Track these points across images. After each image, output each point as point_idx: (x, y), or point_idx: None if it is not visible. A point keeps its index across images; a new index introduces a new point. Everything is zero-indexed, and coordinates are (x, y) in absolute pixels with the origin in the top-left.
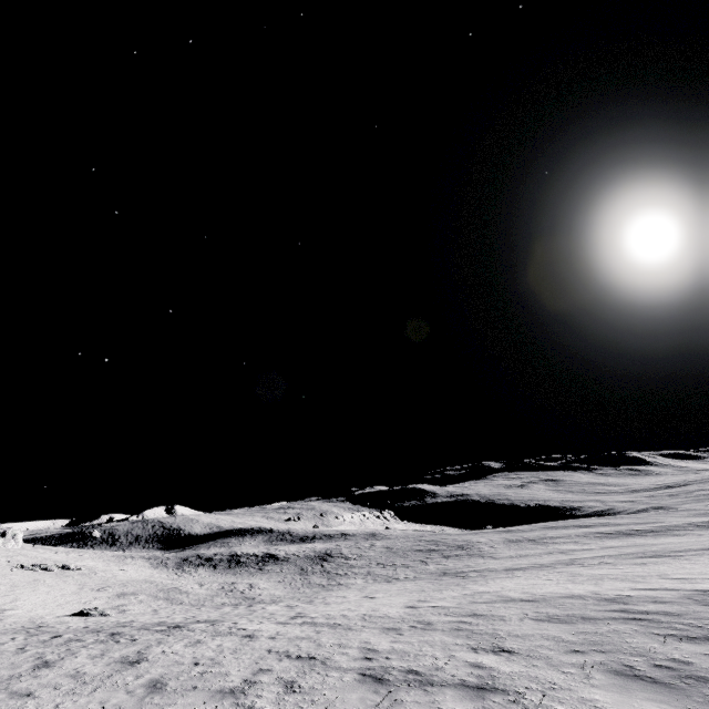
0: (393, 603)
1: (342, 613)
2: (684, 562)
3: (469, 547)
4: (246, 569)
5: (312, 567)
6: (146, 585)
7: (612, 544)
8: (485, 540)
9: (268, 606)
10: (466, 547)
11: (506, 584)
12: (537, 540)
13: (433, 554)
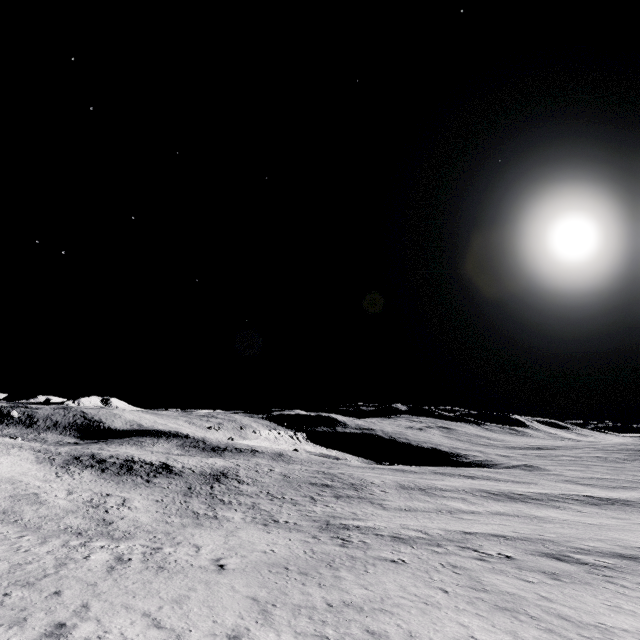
0: (227, 606)
1: (128, 635)
2: (608, 586)
3: (362, 488)
4: (133, 479)
5: (201, 487)
6: (2, 486)
7: (497, 508)
8: (379, 481)
9: (101, 550)
10: (359, 488)
11: (389, 586)
12: (427, 490)
13: (326, 490)
